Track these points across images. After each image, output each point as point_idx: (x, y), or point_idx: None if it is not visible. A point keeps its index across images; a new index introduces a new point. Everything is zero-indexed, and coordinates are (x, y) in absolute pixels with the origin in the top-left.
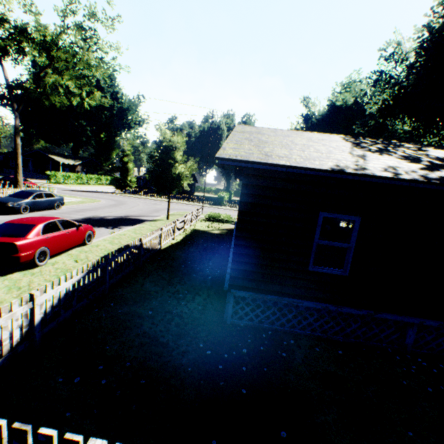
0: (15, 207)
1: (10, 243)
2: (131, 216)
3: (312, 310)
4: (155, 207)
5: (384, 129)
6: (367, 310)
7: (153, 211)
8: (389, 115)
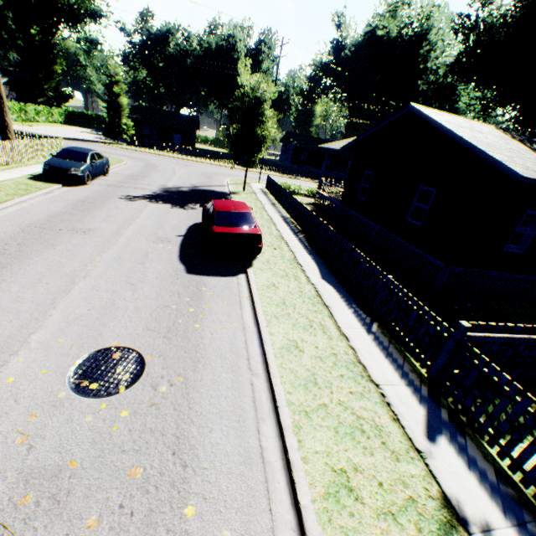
0: (80, 175)
1: (256, 234)
2: (201, 187)
3: (491, 277)
4: (197, 171)
5: (453, 92)
6: (523, 275)
7: (205, 177)
8: (461, 75)
